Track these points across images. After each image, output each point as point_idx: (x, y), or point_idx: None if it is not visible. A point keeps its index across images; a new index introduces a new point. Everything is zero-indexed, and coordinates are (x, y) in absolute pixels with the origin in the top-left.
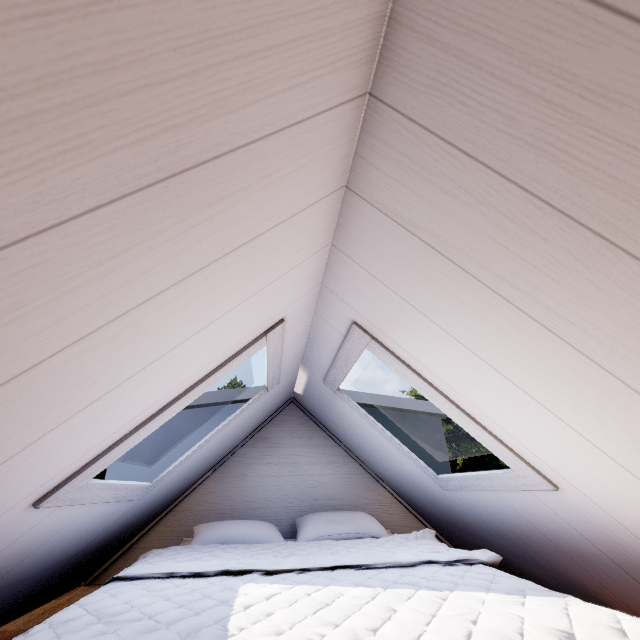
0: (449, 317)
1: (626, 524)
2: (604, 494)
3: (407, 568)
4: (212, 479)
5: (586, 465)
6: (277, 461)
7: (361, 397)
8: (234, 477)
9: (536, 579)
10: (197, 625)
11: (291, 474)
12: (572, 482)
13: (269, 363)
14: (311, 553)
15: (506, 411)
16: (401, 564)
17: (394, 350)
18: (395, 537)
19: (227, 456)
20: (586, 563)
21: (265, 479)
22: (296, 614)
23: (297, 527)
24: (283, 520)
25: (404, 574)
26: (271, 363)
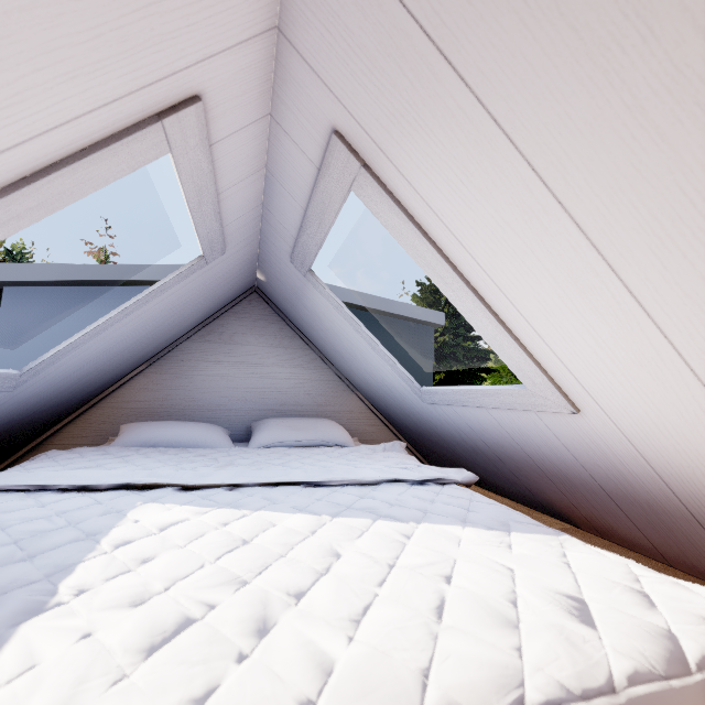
0: (524, 86)
1: (651, 457)
2: (645, 423)
3: (368, 487)
4: (147, 375)
5: (644, 386)
6: (232, 360)
7: (344, 294)
8: (176, 374)
9: (499, 490)
10: (8, 583)
11: (249, 376)
12: (605, 406)
13: (192, 204)
14: (256, 463)
15: (555, 301)
16: (361, 482)
17: (397, 191)
18: (361, 448)
19: (166, 350)
20: (566, 485)
21: (216, 379)
22: (188, 561)
23: (252, 431)
24: (237, 423)
25: (362, 495)
26: (197, 206)
